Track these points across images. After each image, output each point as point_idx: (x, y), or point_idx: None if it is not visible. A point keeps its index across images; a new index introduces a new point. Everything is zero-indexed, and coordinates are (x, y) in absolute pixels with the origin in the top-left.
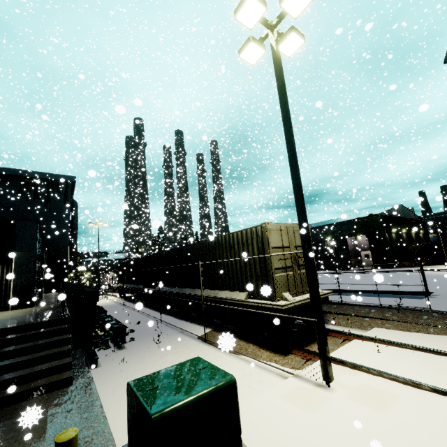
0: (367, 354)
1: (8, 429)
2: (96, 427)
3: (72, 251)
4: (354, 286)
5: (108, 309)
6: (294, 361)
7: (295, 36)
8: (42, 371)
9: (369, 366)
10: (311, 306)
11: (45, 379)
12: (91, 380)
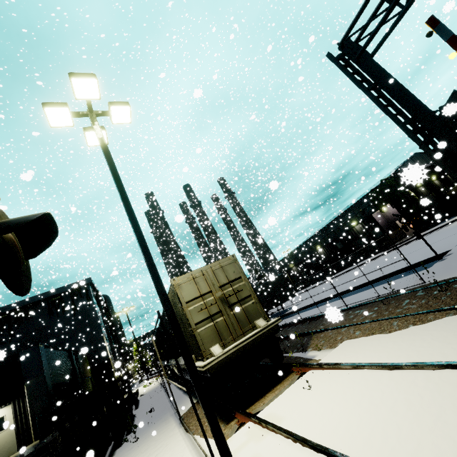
0: (301, 395)
1: None
2: None
3: (119, 343)
4: (377, 274)
5: (146, 397)
6: (230, 430)
7: (117, 108)
8: None
9: (286, 418)
10: (252, 348)
11: None
12: None
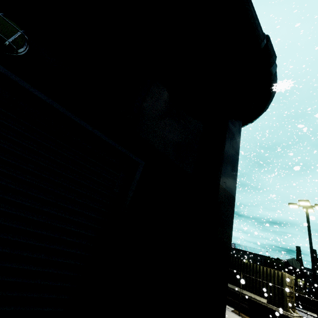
0: None
1: None
2: None
3: None
4: None
5: None
6: None
7: (312, 210)
8: None
9: None
10: None
11: None
12: None
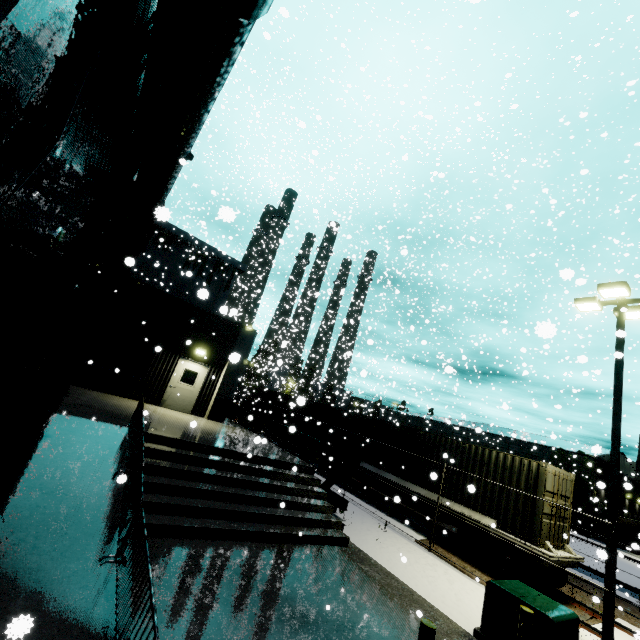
0: None
1: (347, 570)
2: (423, 601)
3: None
4: None
5: None
6: None
7: (638, 313)
8: (324, 522)
9: None
10: (565, 566)
11: (328, 531)
12: (359, 548)
